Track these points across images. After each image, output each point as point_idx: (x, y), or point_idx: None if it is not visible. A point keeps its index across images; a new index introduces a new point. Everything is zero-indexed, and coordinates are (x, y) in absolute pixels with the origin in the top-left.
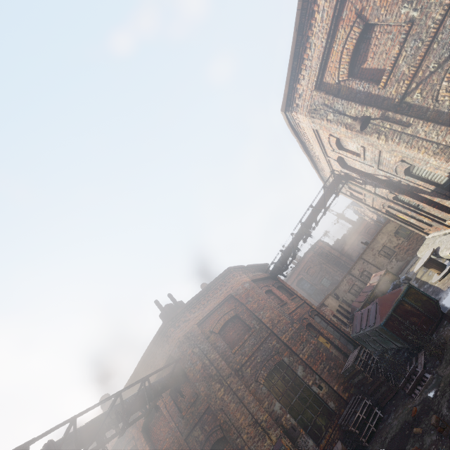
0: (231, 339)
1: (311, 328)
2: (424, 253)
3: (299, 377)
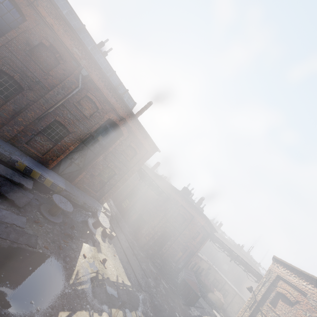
0: (177, 217)
1: (185, 250)
2: None
3: (167, 242)
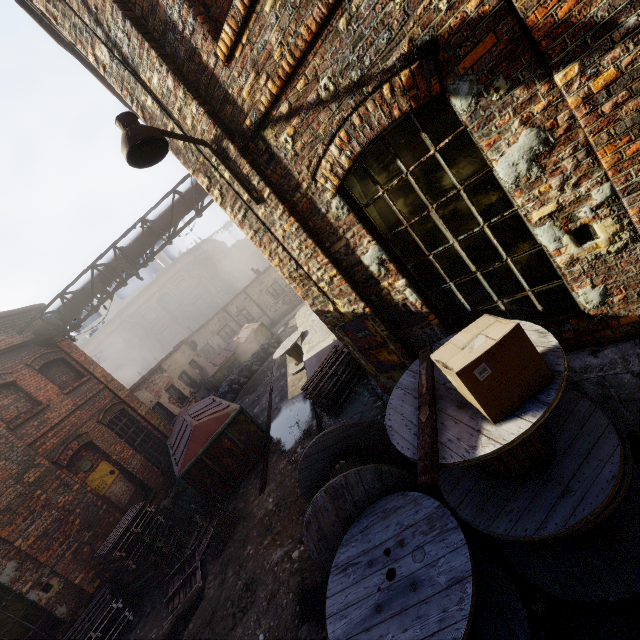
0: None
1: (89, 450)
2: (299, 323)
3: (2, 584)
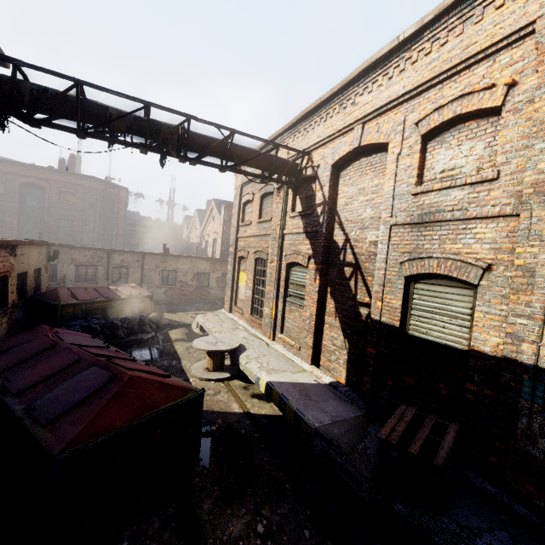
0: None
1: None
2: (213, 327)
3: None
